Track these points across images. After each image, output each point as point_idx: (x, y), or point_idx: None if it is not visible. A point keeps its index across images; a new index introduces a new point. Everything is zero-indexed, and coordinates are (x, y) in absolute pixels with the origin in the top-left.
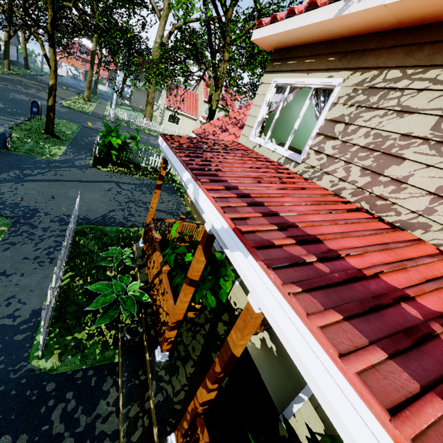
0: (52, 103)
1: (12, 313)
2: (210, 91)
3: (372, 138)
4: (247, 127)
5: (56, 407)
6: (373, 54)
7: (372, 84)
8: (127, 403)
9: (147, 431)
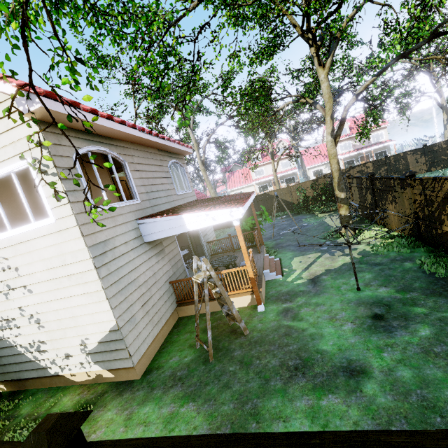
0: None
1: None
2: None
3: None
4: None
5: None
6: None
7: None
8: None
9: None
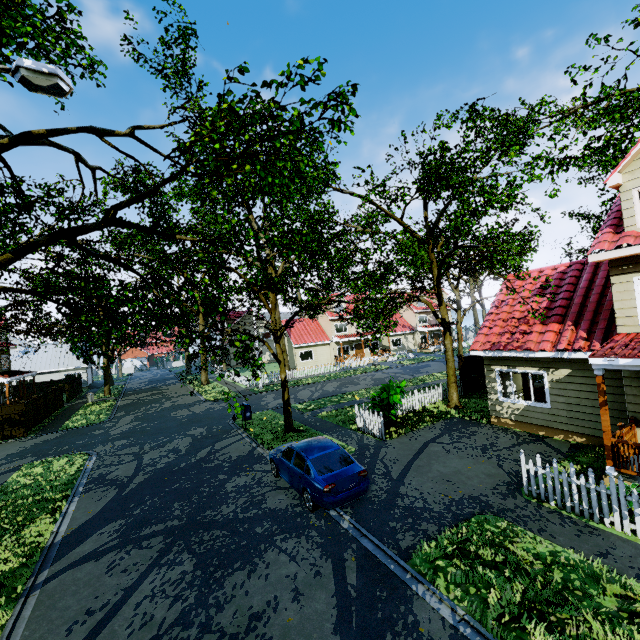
0: (288, 396)
1: None
2: (431, 308)
3: None
4: (623, 318)
5: None
6: None
7: None
8: None
9: None
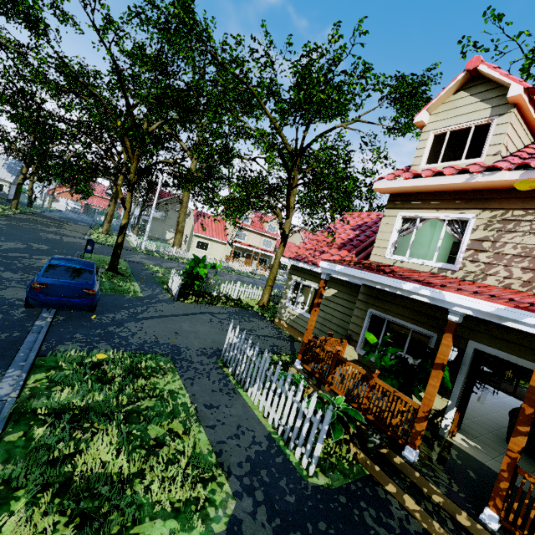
0: (122, 240)
1: (253, 440)
2: (280, 219)
3: (520, 249)
4: (378, 248)
5: (363, 515)
6: (495, 201)
7: (504, 218)
8: (418, 501)
9: (454, 521)
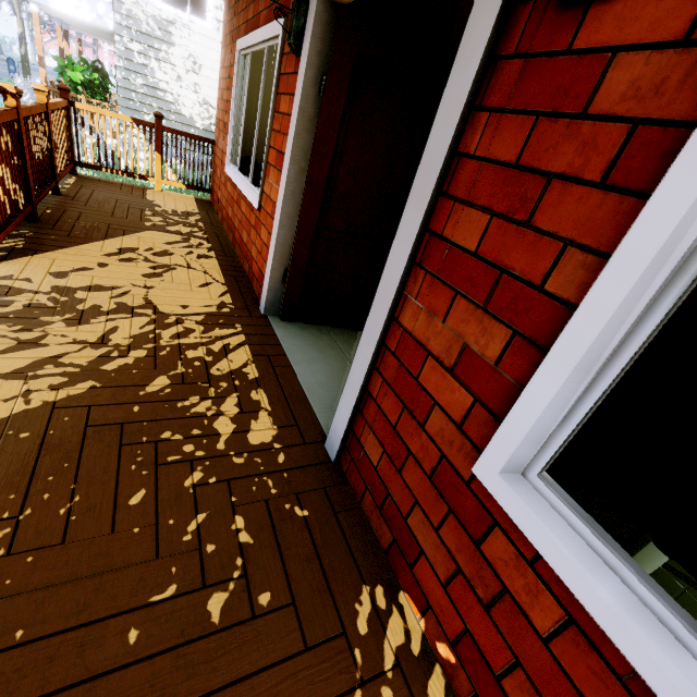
0: (25, 52)
1: None
2: None
3: None
4: None
5: None
6: None
7: None
8: None
9: None
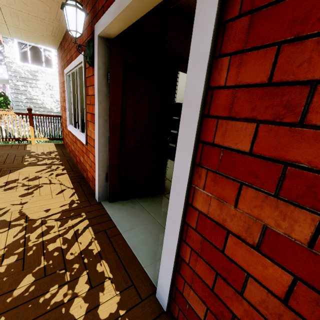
0: None
1: None
2: None
3: None
4: None
5: None
6: None
7: None
8: None
9: None
